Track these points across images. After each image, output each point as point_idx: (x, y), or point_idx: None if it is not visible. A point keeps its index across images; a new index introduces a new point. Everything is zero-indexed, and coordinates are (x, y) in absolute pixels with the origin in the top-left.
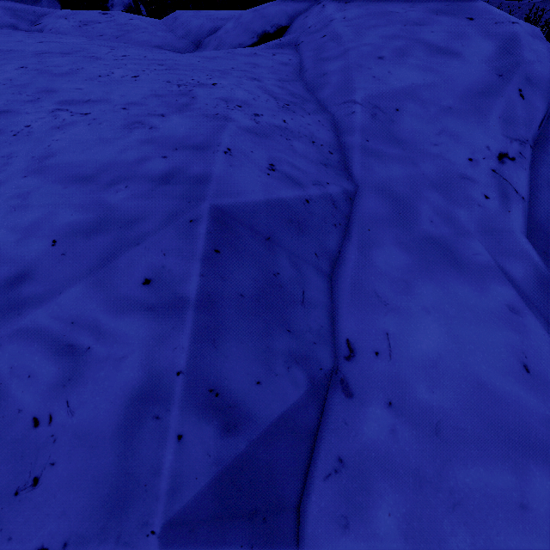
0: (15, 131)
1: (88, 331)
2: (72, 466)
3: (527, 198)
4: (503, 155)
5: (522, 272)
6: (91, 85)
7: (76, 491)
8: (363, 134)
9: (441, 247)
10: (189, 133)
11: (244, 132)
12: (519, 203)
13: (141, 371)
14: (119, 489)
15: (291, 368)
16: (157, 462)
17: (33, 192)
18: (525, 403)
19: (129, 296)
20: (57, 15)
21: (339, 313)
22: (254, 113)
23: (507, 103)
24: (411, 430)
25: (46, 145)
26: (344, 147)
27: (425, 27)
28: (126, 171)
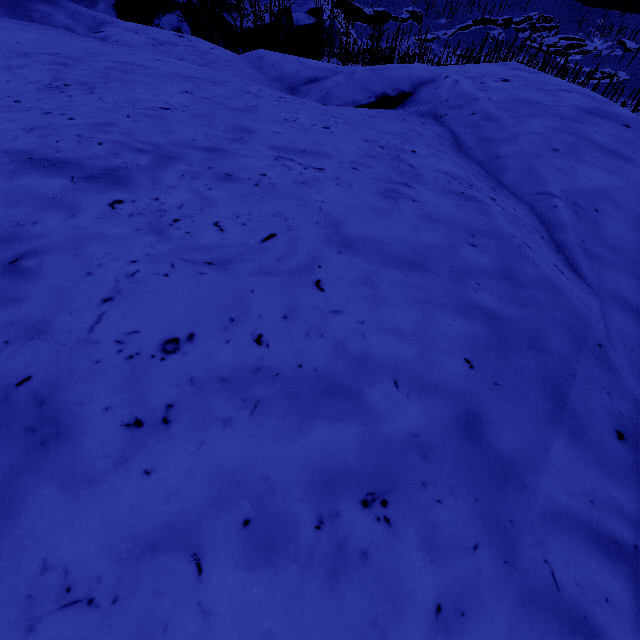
0: (254, 180)
1: (615, 516)
2: None
3: None
4: None
5: None
6: (287, 130)
7: None
8: (576, 233)
9: None
10: (463, 215)
11: (506, 220)
12: None
13: None
14: None
15: None
16: None
17: (374, 278)
18: None
19: (619, 458)
20: (124, 27)
21: None
22: (488, 195)
23: None
24: None
25: (316, 207)
26: (561, 245)
27: (586, 126)
28: (452, 260)
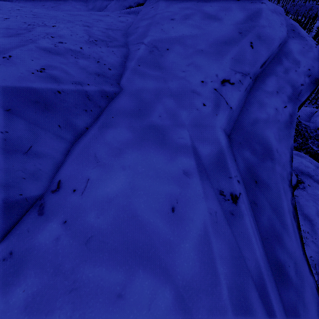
0: None
1: None
2: None
3: (237, 108)
4: (225, 81)
5: (208, 152)
6: None
7: None
8: (138, 61)
9: (158, 132)
10: None
11: (38, 50)
12: (226, 110)
13: None
14: None
15: None
16: None
17: None
18: (159, 231)
19: None
20: None
21: (64, 164)
22: (61, 41)
23: (240, 50)
24: (69, 240)
25: None
26: (123, 68)
27: (208, 3)
28: None
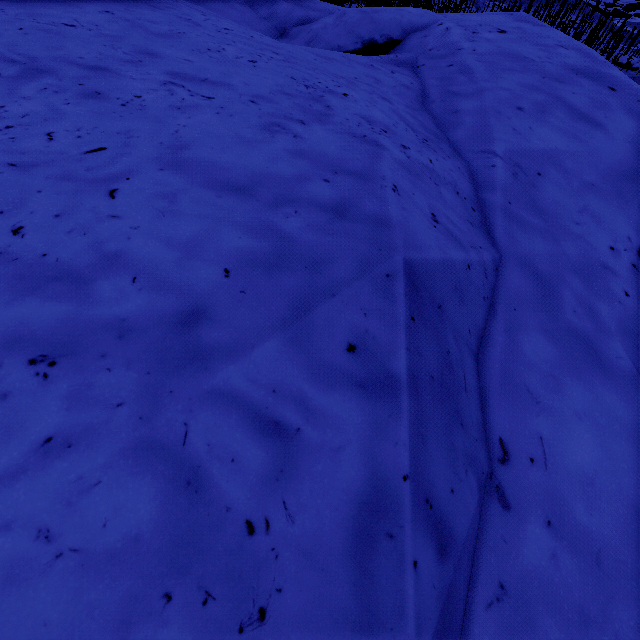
0: (123, 100)
1: (293, 405)
2: (303, 595)
3: None
4: None
5: None
6: (202, 59)
7: (312, 631)
8: (505, 194)
9: (585, 344)
10: (343, 154)
11: (399, 167)
12: None
13: (363, 470)
14: (362, 632)
15: (468, 471)
16: (400, 598)
17: (180, 194)
18: None
19: (334, 365)
20: None
21: (490, 404)
22: (401, 143)
23: None
24: (572, 558)
25: (173, 130)
26: (484, 204)
27: (566, 86)
28: (287, 190)
